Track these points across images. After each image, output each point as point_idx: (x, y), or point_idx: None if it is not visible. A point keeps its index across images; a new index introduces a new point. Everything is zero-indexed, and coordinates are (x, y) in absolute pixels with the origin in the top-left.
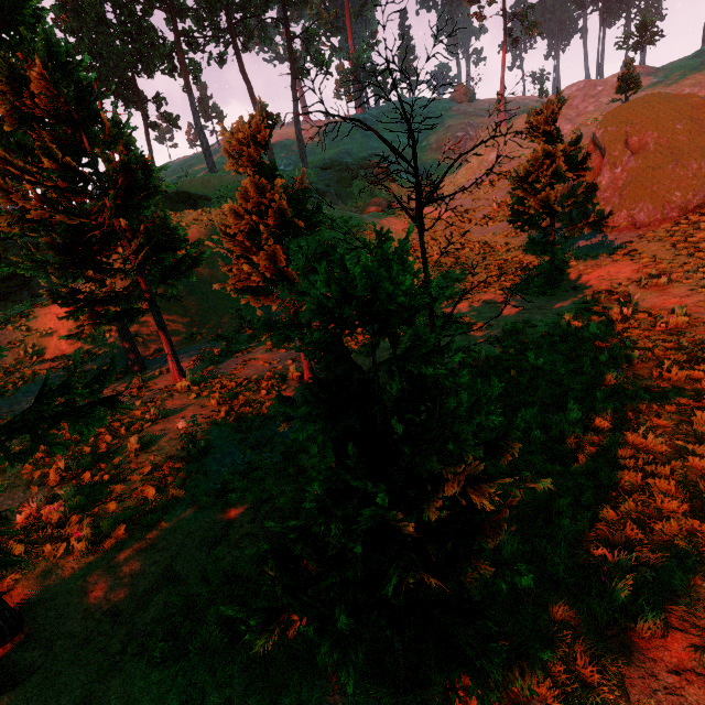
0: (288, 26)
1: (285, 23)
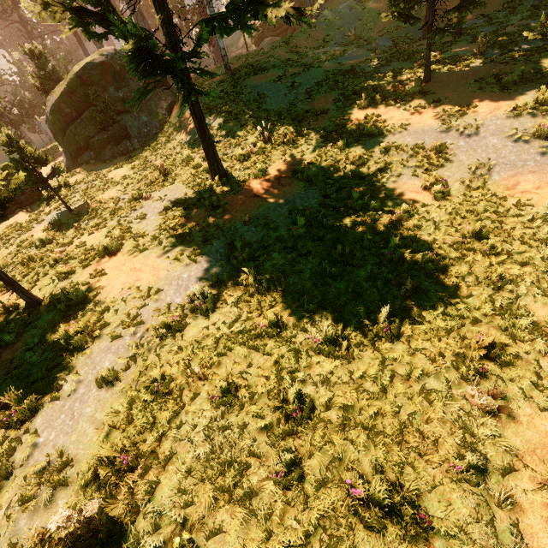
0: None
1: None
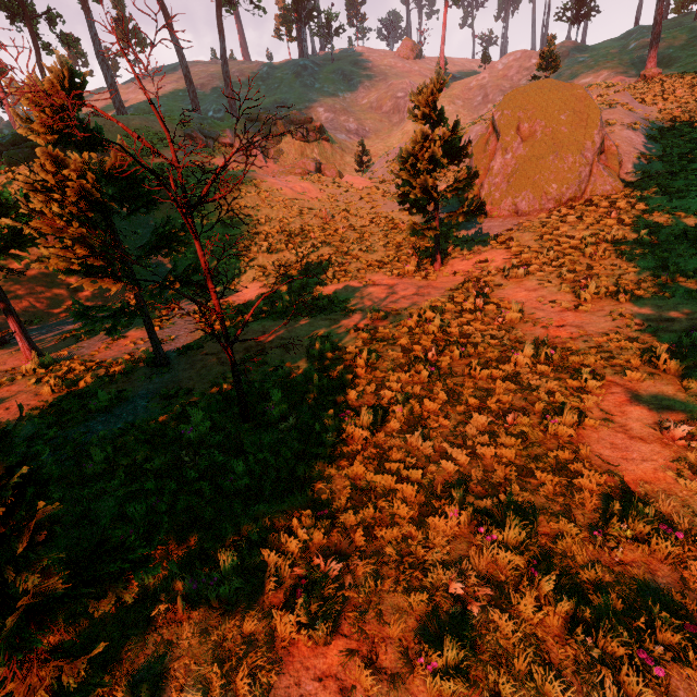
0: None
1: None
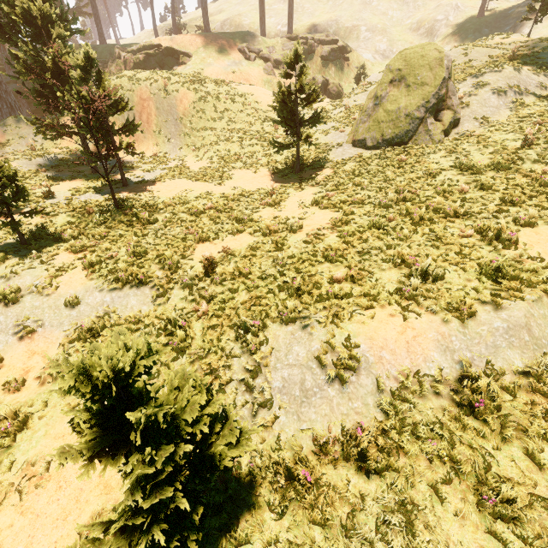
0: None
1: None
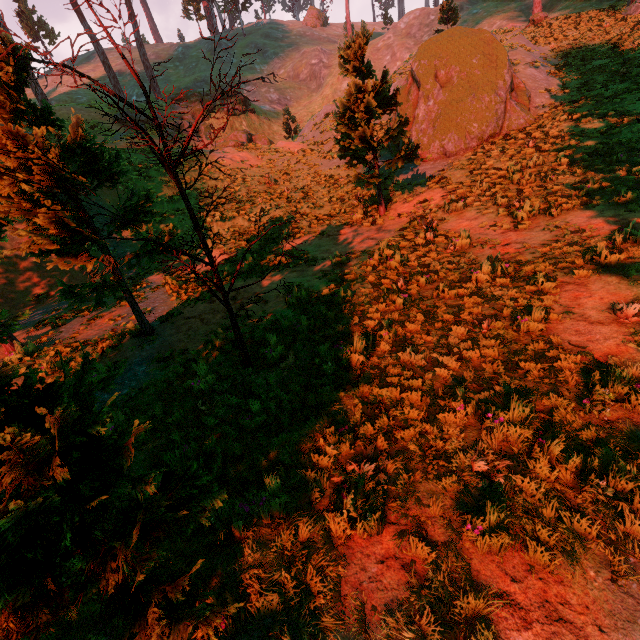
0: None
1: None
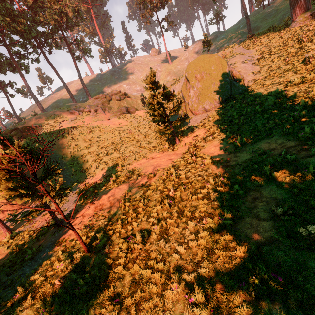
0: (66, 40)
1: (65, 39)
